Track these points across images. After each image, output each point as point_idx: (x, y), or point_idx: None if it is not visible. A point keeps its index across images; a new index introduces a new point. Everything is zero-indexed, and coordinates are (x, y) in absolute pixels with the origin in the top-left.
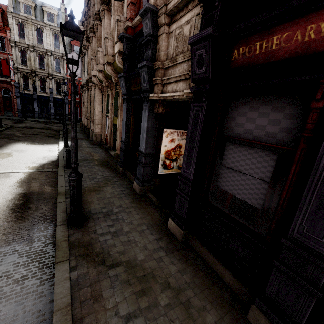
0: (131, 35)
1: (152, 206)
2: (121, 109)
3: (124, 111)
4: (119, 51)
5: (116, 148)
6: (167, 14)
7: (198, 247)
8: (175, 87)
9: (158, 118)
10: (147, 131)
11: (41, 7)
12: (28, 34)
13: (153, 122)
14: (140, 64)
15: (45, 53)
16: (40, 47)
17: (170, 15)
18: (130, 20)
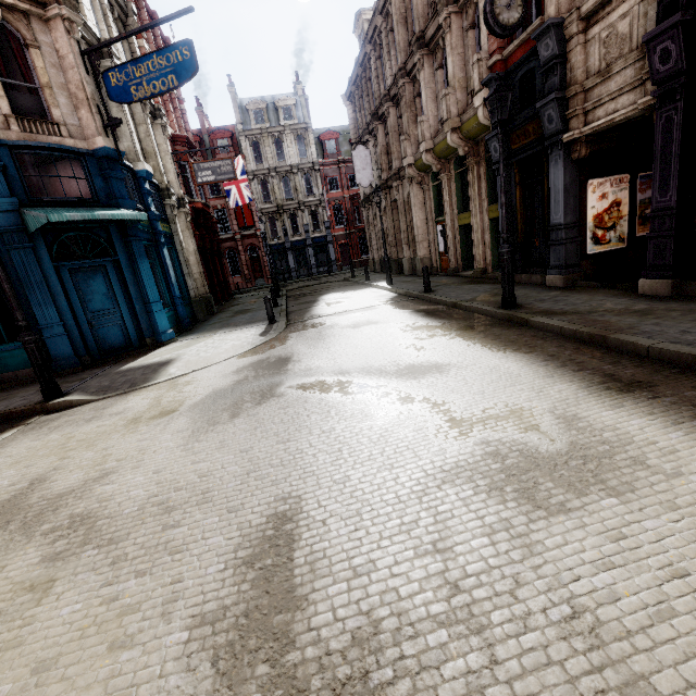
0: (502, 71)
1: (595, 289)
2: (479, 194)
3: None
4: (483, 102)
5: (476, 261)
6: (581, 19)
7: None
8: (613, 106)
9: (577, 168)
10: (564, 191)
11: (273, 104)
12: (265, 153)
13: (571, 175)
14: (541, 101)
15: (290, 173)
16: (283, 166)
17: (586, 18)
18: (498, 52)
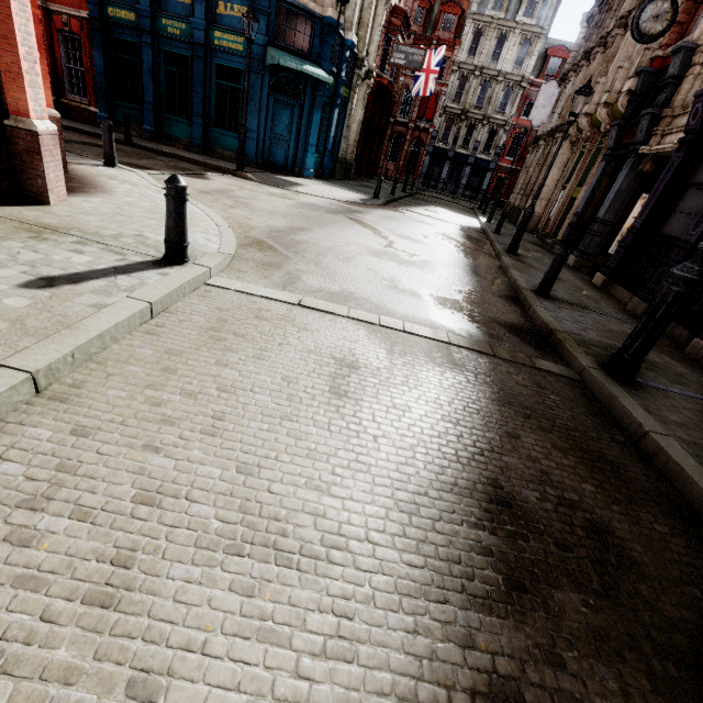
0: (657, 68)
1: (582, 274)
2: (594, 174)
3: (598, 172)
4: (628, 90)
5: (559, 232)
6: None
7: (614, 289)
8: (674, 139)
9: (640, 179)
10: (617, 193)
11: None
12: (482, 47)
13: (629, 183)
14: (645, 110)
15: (494, 79)
16: (491, 69)
17: None
18: (664, 48)
